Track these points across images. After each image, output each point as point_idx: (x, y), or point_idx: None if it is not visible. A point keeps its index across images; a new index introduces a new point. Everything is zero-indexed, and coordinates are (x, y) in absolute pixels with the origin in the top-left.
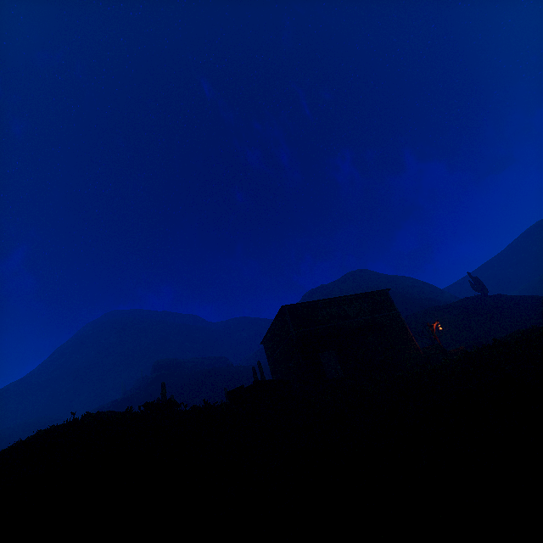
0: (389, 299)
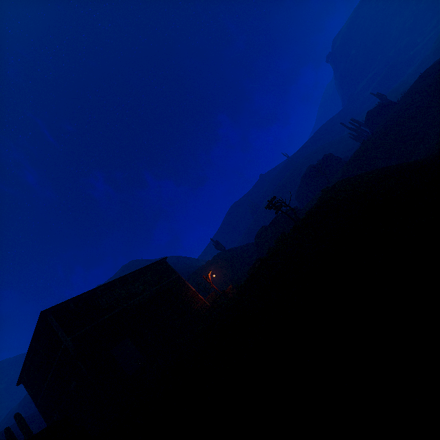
0: (168, 266)
